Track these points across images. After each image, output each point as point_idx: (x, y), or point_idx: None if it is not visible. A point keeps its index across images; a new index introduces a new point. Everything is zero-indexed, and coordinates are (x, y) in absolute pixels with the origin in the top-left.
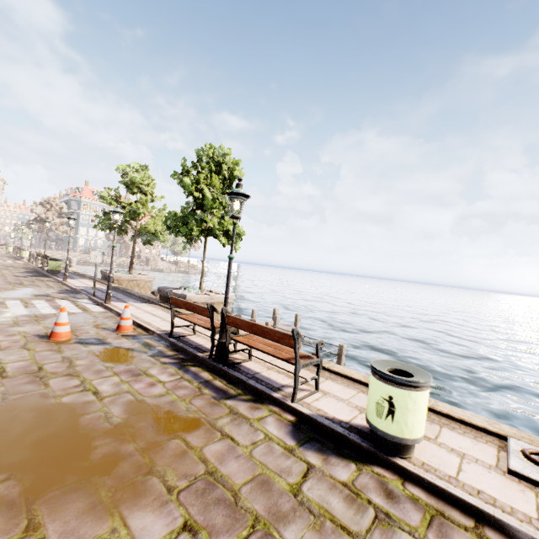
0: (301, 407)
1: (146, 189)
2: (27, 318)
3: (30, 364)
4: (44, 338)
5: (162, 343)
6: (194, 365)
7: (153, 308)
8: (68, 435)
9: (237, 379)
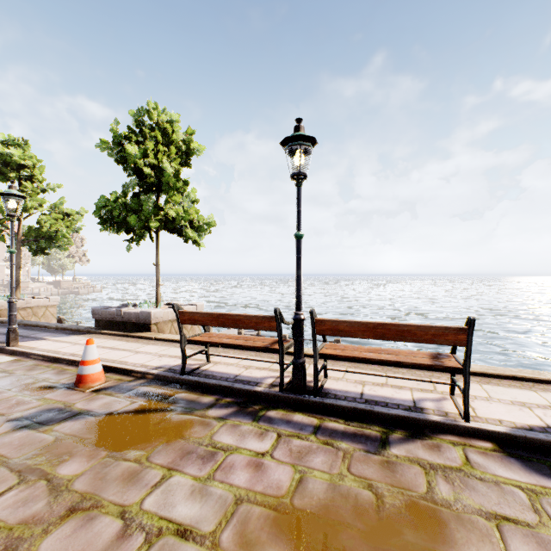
0: (484, 424)
1: (31, 173)
2: None
3: None
4: None
5: (173, 386)
6: (265, 407)
7: (99, 339)
8: None
9: (352, 411)
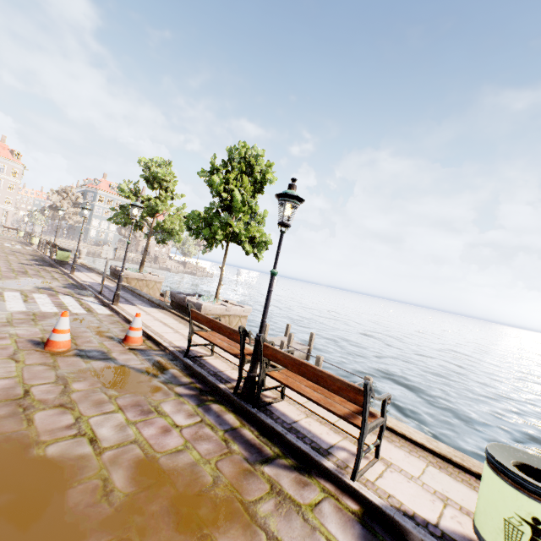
0: (365, 489)
1: (167, 185)
2: (23, 316)
3: (15, 384)
4: (38, 345)
5: (175, 363)
6: (216, 400)
7: (164, 315)
8: (47, 527)
9: (271, 429)
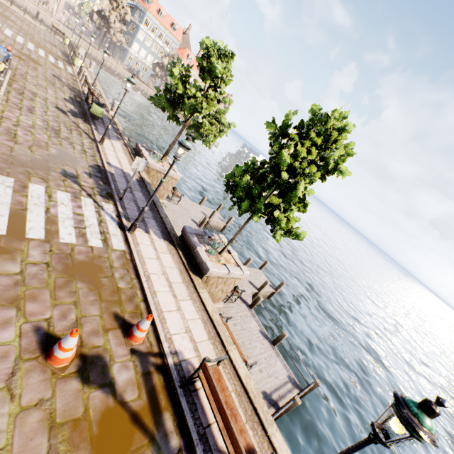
0: None
1: (220, 84)
2: (39, 256)
3: None
4: (42, 343)
5: (169, 392)
6: None
7: (171, 261)
8: None
9: None
